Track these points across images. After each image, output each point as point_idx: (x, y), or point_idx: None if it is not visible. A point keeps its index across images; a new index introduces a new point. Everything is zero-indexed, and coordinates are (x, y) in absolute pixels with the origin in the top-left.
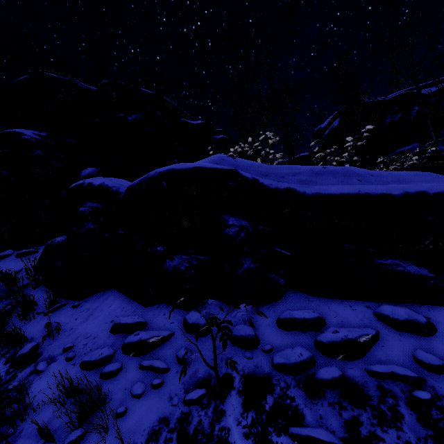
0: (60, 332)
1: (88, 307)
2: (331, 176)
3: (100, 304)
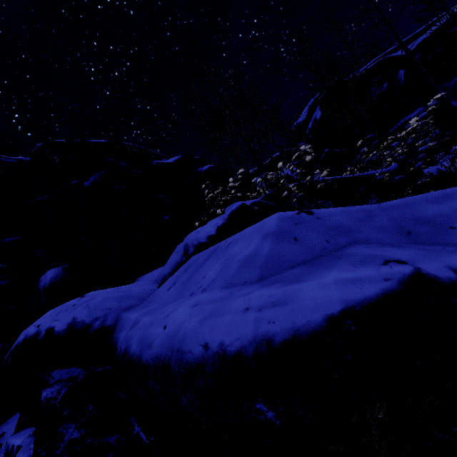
0: None
1: None
2: None
3: None
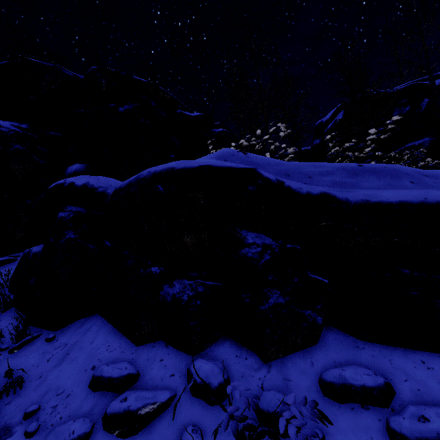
0: (24, 382)
1: (65, 342)
2: (372, 177)
3: (80, 337)
